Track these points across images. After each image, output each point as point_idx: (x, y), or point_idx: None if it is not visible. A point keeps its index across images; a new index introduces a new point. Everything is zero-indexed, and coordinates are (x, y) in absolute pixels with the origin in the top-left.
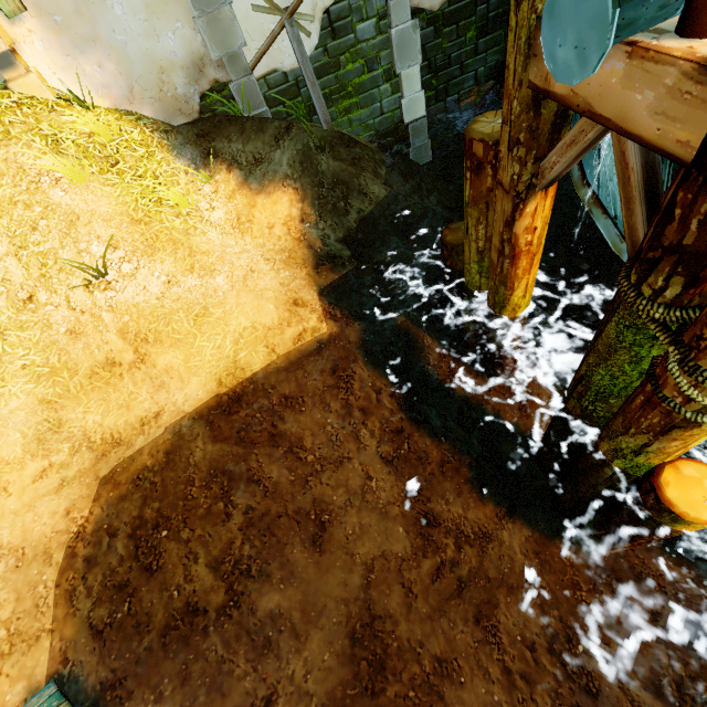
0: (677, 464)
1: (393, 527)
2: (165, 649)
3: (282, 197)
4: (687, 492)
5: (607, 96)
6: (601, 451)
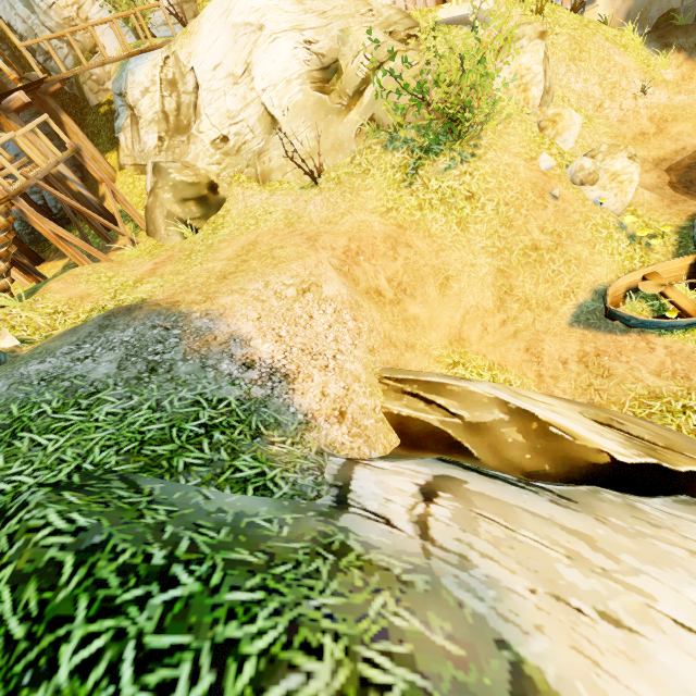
0: None
1: None
2: None
3: None
4: None
5: None
6: None
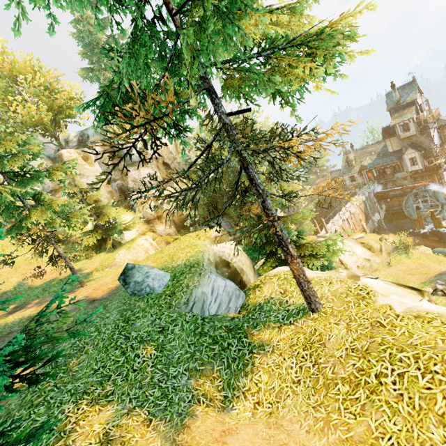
0: (443, 226)
1: (436, 244)
2: (434, 248)
3: (390, 234)
4: (445, 226)
5: (425, 214)
6: (440, 229)
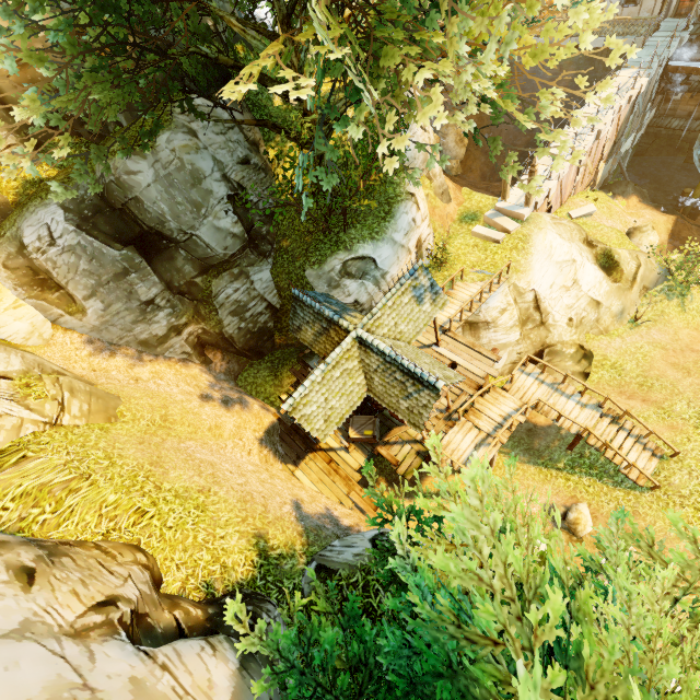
0: None
1: None
2: None
3: (633, 198)
4: None
5: None
6: None
